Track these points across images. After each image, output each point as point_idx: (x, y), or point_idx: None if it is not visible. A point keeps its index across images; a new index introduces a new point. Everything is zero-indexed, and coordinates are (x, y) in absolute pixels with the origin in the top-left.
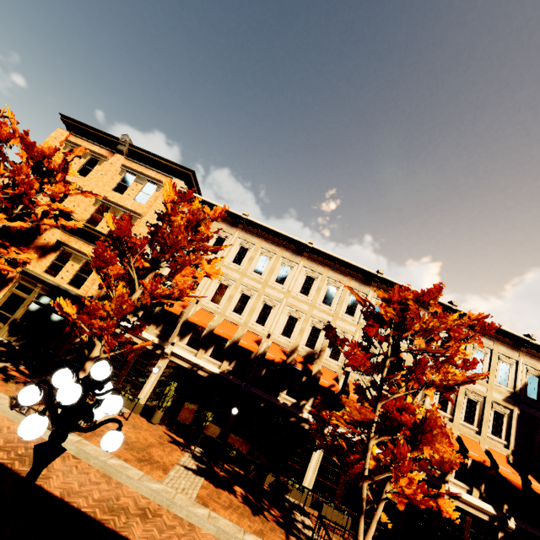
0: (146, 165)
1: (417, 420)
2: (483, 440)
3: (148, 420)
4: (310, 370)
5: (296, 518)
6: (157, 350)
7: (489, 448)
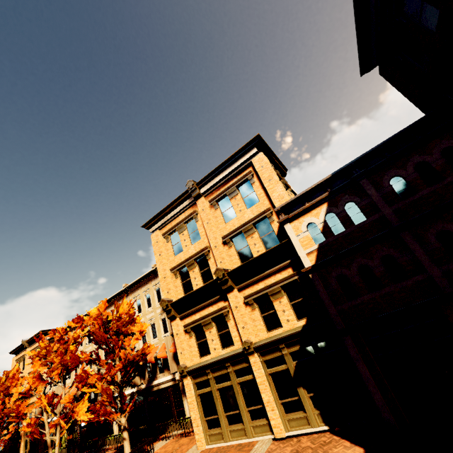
0: (34, 344)
1: (54, 395)
2: (160, 342)
3: None
4: None
5: None
6: None
7: (163, 343)
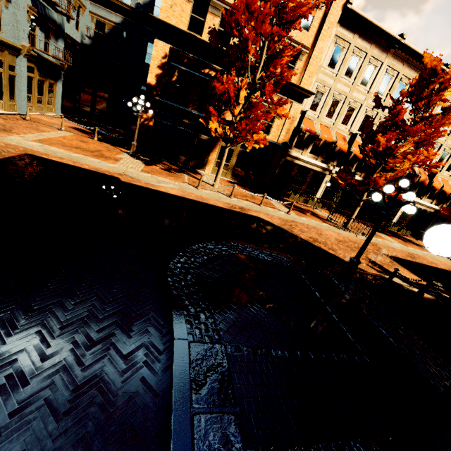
0: None
1: None
2: None
3: (328, 210)
4: (415, 172)
5: (406, 238)
6: (325, 172)
7: None
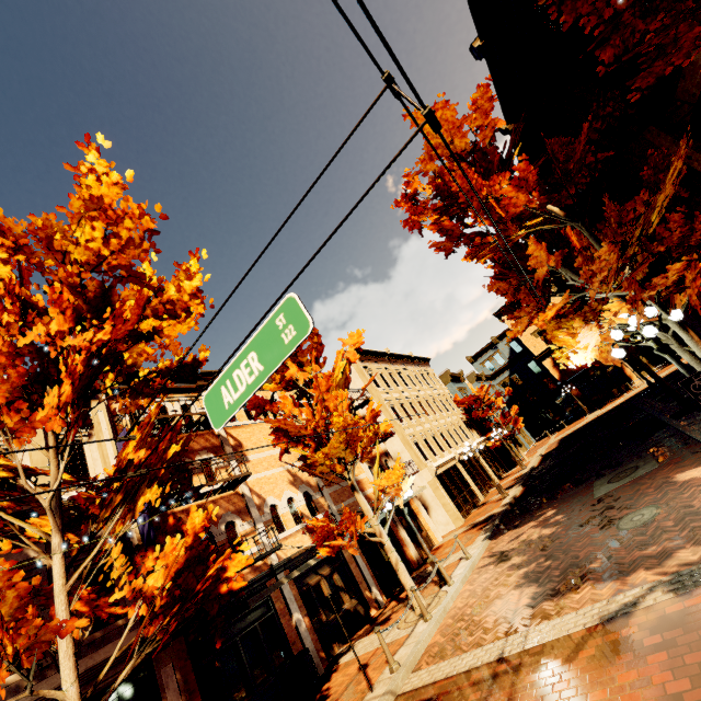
0: None
1: None
2: None
3: None
4: None
5: None
6: None
7: None
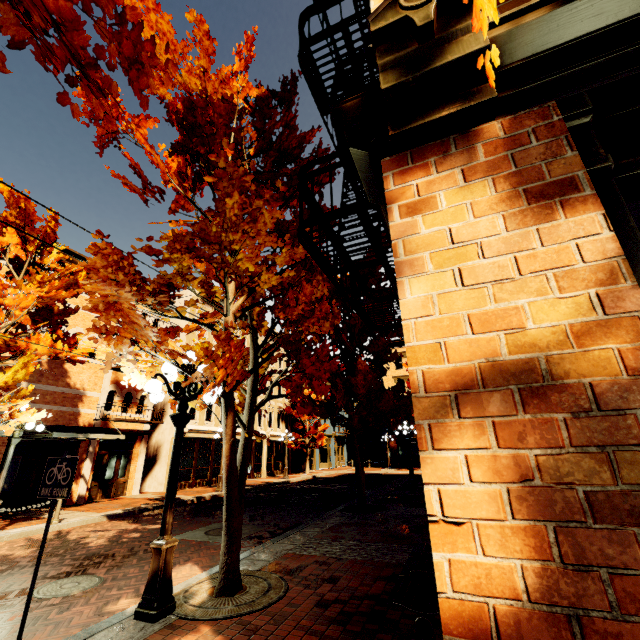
0: None
1: None
2: None
3: None
4: None
5: None
6: None
7: None
